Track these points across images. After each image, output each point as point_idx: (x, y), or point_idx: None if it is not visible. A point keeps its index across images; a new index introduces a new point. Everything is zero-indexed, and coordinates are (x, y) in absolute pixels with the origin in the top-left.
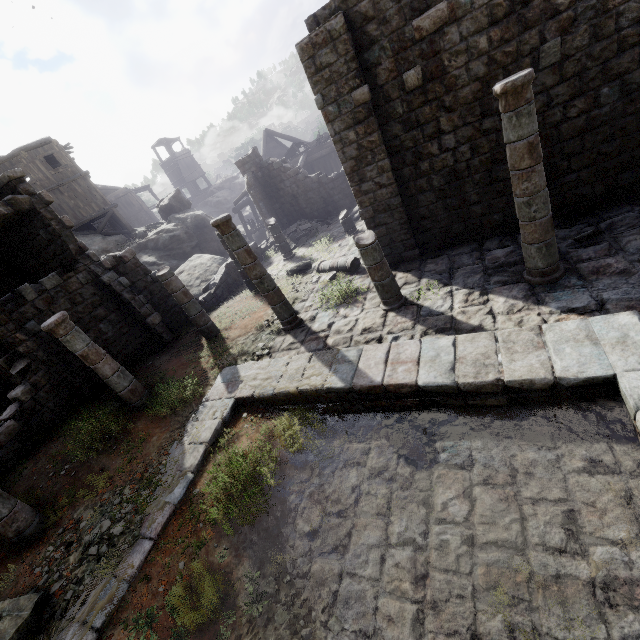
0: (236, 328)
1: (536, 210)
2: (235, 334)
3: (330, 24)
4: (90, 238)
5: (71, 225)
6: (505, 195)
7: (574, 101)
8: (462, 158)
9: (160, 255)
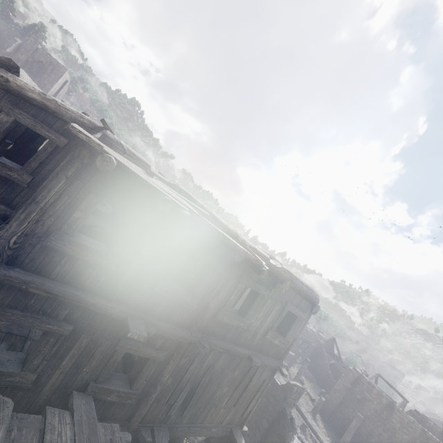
0: None
1: (347, 435)
2: None
3: (355, 373)
4: None
5: None
6: (353, 438)
7: (377, 442)
8: (353, 420)
9: None
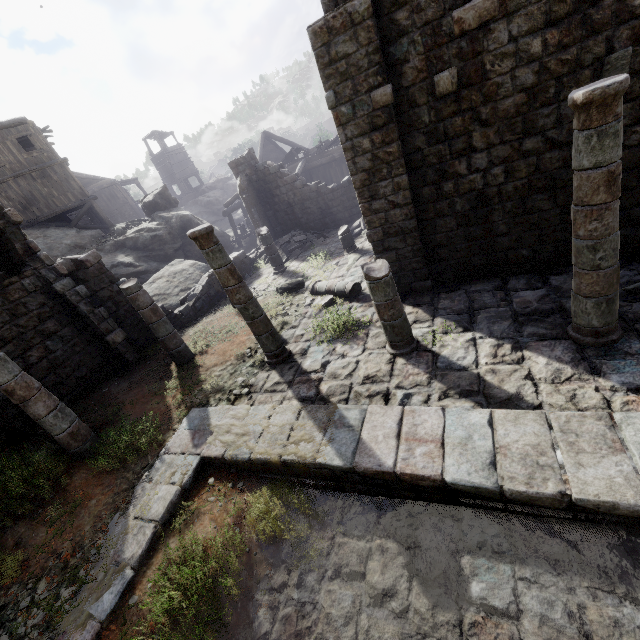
0: (213, 353)
1: (603, 257)
2: (211, 361)
3: (352, 5)
4: (62, 230)
5: (19, 220)
6: (539, 228)
7: (636, 126)
8: (494, 181)
9: (138, 255)
